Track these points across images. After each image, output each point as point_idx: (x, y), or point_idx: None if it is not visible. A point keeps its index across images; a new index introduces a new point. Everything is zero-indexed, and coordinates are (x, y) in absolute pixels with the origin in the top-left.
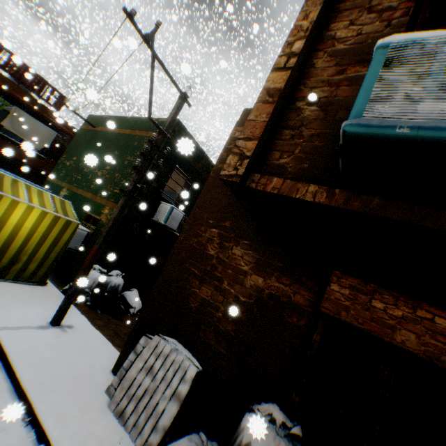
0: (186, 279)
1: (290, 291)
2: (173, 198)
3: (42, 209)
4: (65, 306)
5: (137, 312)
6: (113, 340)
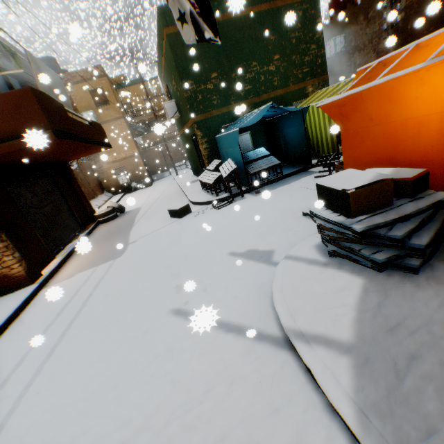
0: None
1: None
2: None
3: None
4: None
5: None
6: None
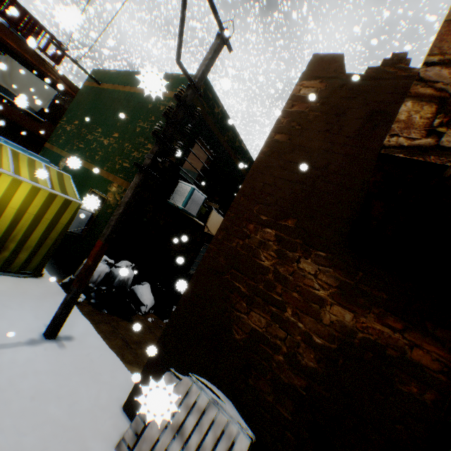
0: (227, 297)
1: (402, 341)
2: (187, 176)
3: (33, 184)
4: (61, 315)
5: (149, 310)
6: (123, 354)
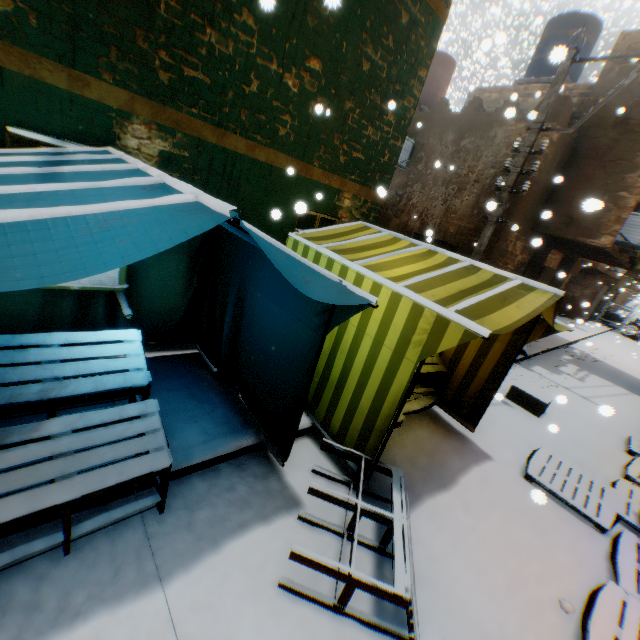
0: None
1: (525, 257)
2: None
3: None
4: None
5: None
6: None
